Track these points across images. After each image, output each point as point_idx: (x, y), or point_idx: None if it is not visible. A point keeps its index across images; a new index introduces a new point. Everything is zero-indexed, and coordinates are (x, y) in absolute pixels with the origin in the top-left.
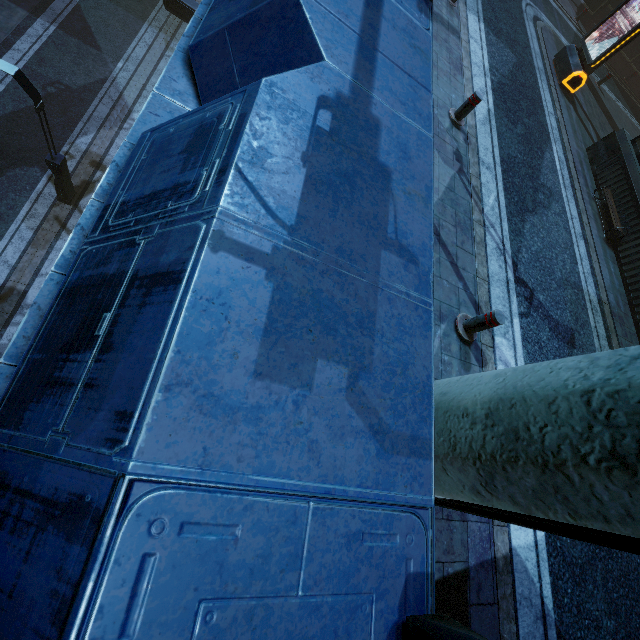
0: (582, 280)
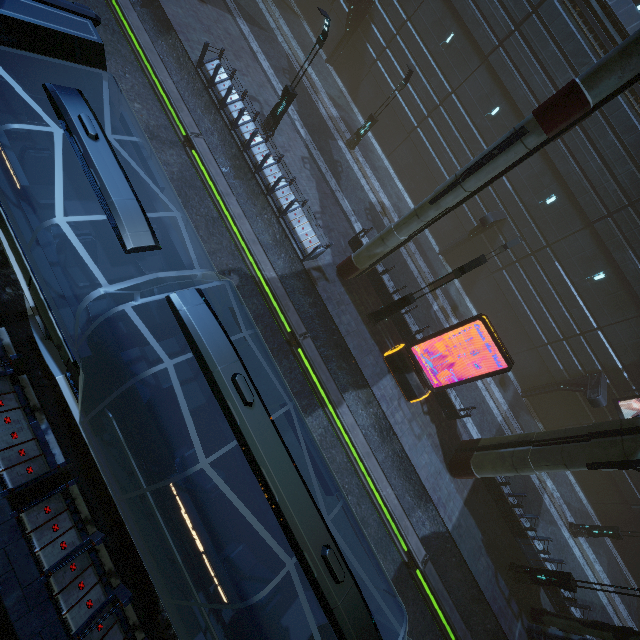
0: None
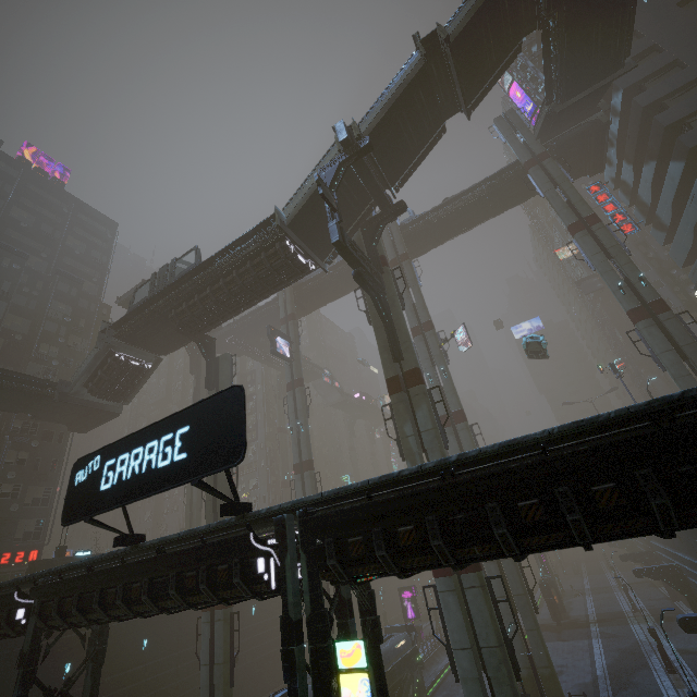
0: None
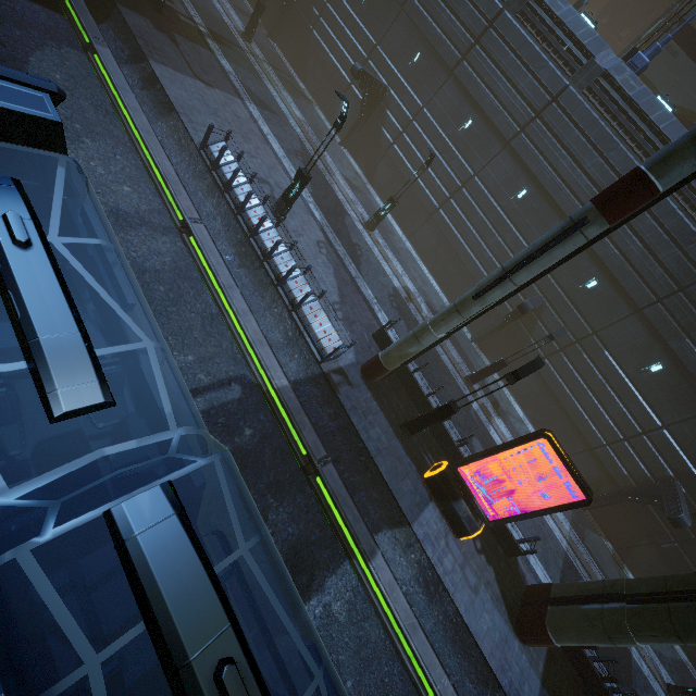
0: None
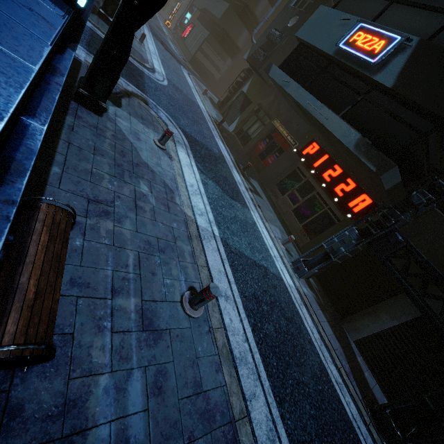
0: (164, 32)
